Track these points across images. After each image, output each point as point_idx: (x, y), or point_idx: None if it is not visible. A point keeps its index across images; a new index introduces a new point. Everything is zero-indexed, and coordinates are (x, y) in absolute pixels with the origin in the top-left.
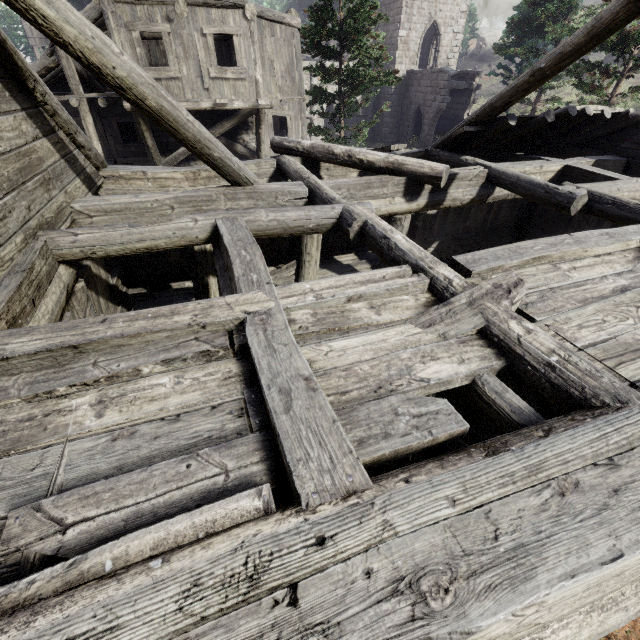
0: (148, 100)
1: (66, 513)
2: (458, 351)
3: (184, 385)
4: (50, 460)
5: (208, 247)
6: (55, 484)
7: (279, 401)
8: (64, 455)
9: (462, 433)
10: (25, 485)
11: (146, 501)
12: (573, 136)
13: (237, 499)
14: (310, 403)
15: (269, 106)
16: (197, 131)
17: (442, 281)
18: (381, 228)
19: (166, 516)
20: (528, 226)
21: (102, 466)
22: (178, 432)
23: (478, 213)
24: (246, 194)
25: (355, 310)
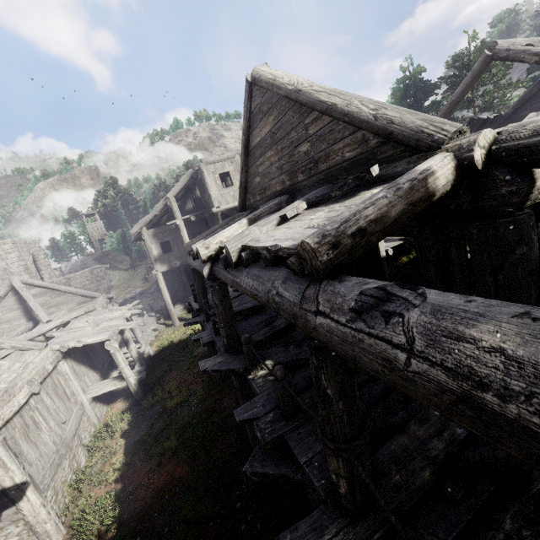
0: None
1: None
2: None
3: None
4: None
5: None
6: None
7: None
8: None
9: None
10: None
11: None
12: None
13: None
14: None
15: None
16: None
17: None
18: None
19: None
20: None
21: None
22: None
23: None
24: None
25: None
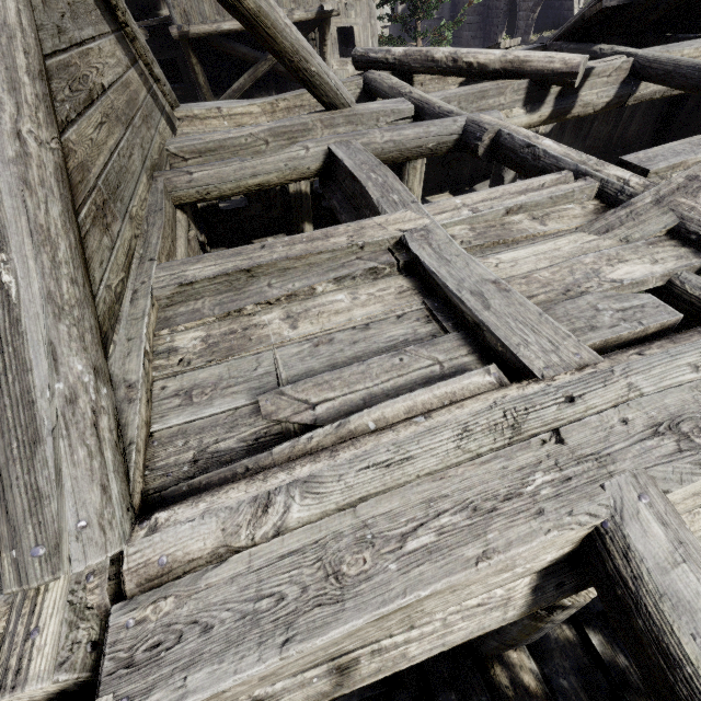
0: (246, 0)
1: (308, 396)
2: (648, 252)
3: (362, 300)
4: (267, 362)
5: (303, 188)
6: (282, 379)
7: (475, 301)
8: (277, 358)
9: (673, 324)
10: (255, 381)
11: (374, 386)
12: None
13: (468, 377)
14: (508, 301)
15: (336, 12)
16: (295, 38)
17: (615, 183)
18: (522, 136)
19: (398, 396)
20: (666, 140)
21: (316, 365)
22: (374, 337)
23: (602, 127)
24: (344, 118)
25: (516, 222)
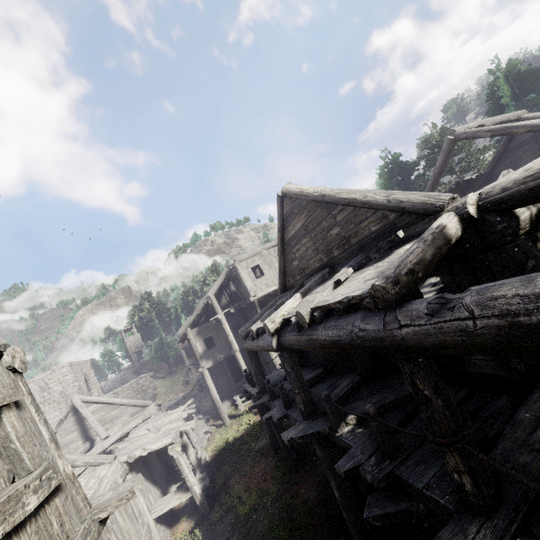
0: None
1: None
2: None
3: None
4: None
5: None
6: None
7: None
8: None
9: None
10: None
11: None
12: (467, 192)
13: None
14: None
15: None
16: None
17: None
18: None
19: None
20: None
21: None
22: None
23: None
24: None
25: None
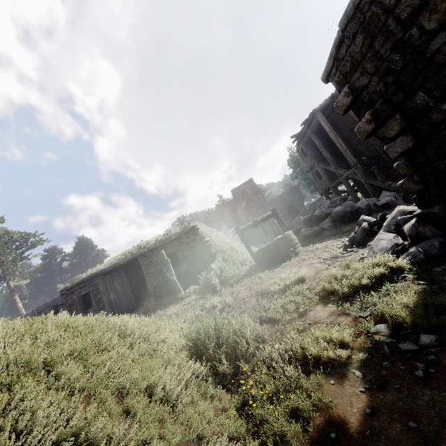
0: None
1: None
2: None
3: None
4: None
5: None
6: None
7: None
8: None
9: None
10: None
11: None
12: None
13: None
14: None
15: None
16: None
17: None
18: None
19: None
20: None
21: None
22: None
23: None
24: None
25: None
